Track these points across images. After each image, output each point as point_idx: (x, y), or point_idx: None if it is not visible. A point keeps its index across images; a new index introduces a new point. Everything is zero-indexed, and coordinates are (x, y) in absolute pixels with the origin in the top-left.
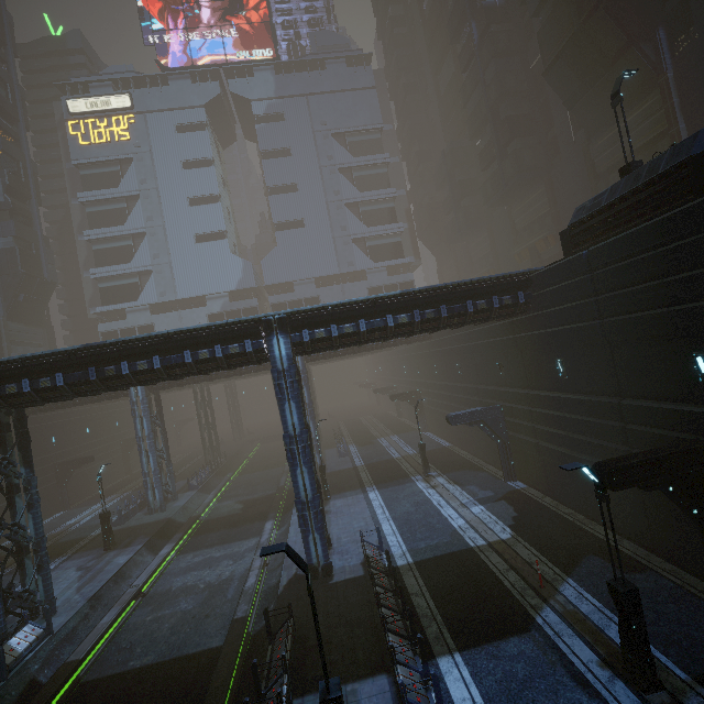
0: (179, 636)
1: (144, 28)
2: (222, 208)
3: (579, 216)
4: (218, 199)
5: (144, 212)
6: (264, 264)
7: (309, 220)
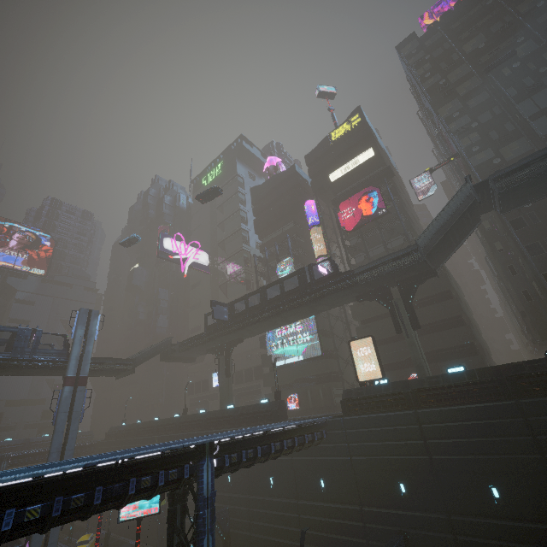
0: None
1: None
2: None
3: (110, 430)
4: None
5: None
6: None
7: None
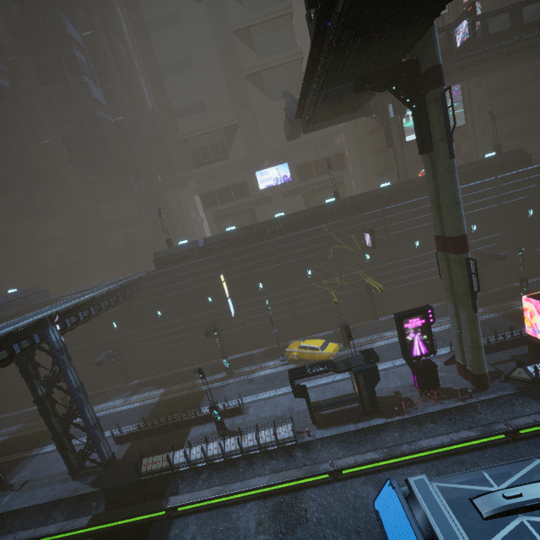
0: None
1: None
2: None
3: (161, 255)
4: None
5: None
6: None
7: None
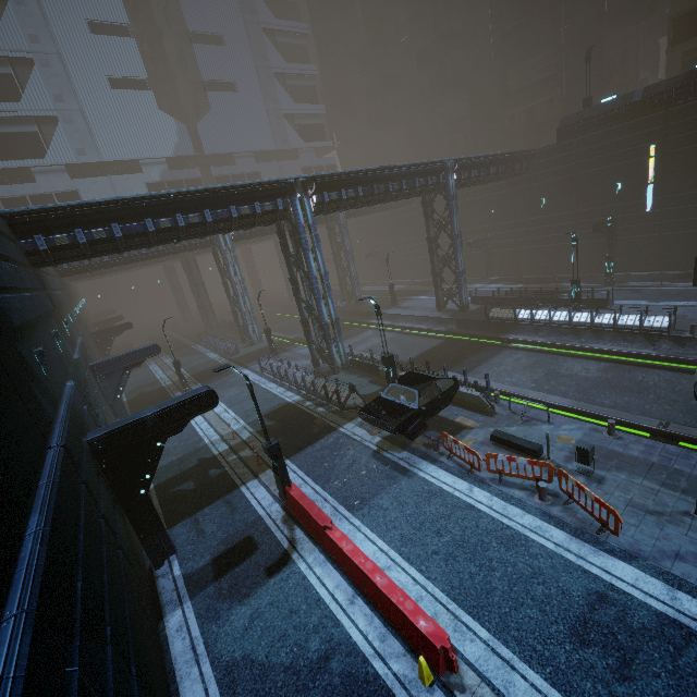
0: (414, 349)
1: None
2: (135, 46)
3: (570, 121)
4: (128, 32)
5: (22, 27)
6: (201, 129)
7: (241, 84)
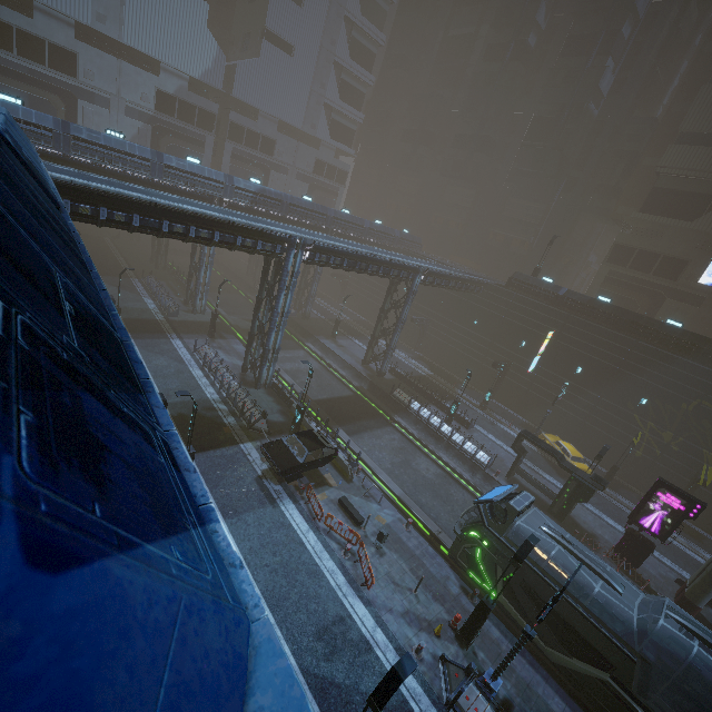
0: (328, 390)
1: None
2: None
3: (519, 278)
4: None
5: None
6: (239, 70)
7: (299, 52)
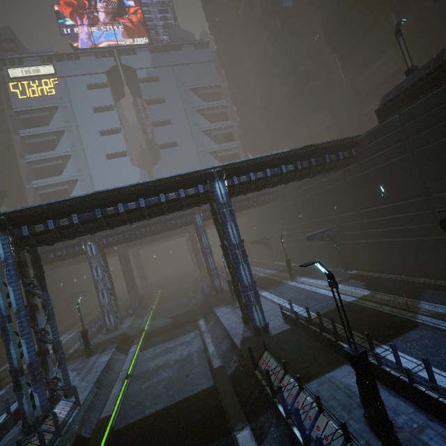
0: (174, 389)
1: (60, 23)
2: (123, 136)
3: (387, 98)
4: (119, 131)
5: (69, 141)
6: (154, 171)
7: (181, 142)
